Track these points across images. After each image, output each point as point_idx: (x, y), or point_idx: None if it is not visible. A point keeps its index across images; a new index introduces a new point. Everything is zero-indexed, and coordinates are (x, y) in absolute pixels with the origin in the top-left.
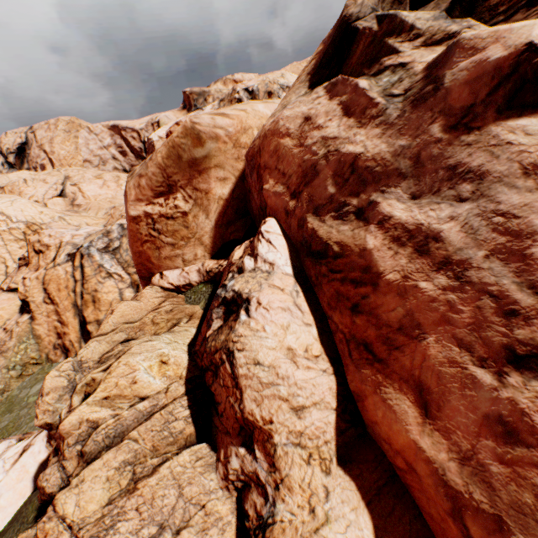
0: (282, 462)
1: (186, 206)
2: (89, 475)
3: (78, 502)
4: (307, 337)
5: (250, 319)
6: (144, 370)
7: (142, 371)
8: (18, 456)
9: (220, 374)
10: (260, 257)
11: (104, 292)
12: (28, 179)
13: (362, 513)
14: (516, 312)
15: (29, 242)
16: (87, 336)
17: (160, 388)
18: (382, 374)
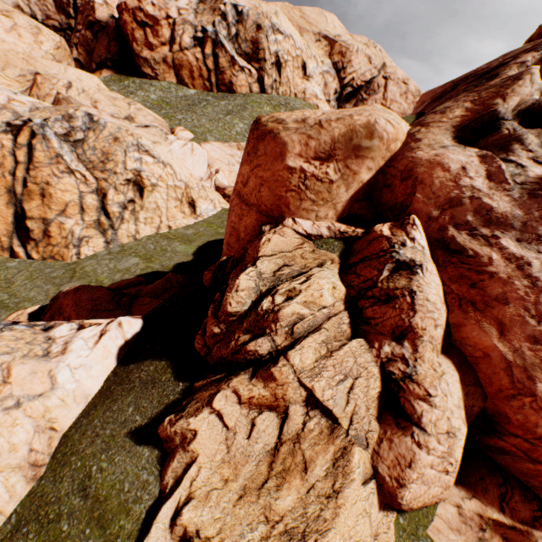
0: (423, 349)
1: (334, 176)
2: (306, 345)
3: (301, 358)
4: (441, 293)
5: (423, 277)
6: (326, 289)
7: (325, 290)
8: (97, 338)
9: (398, 302)
10: (416, 241)
11: (59, 188)
12: None
13: (455, 372)
14: None
15: None
16: (24, 233)
17: (330, 303)
18: (480, 316)
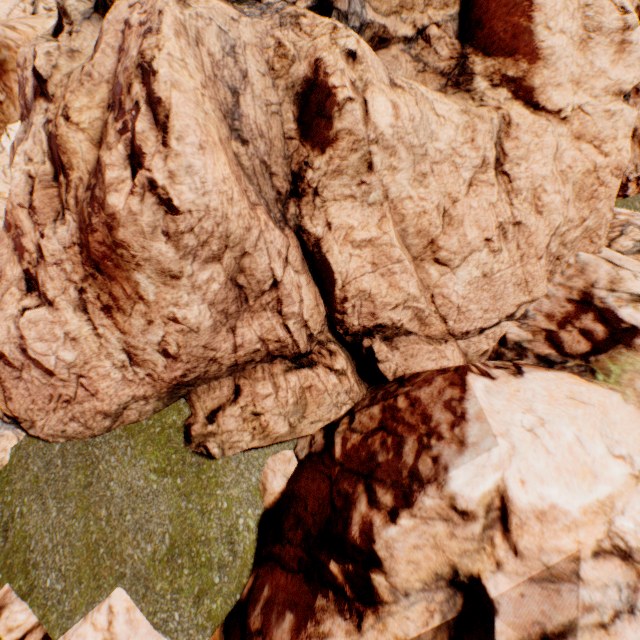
0: None
1: (2, 97)
2: None
3: None
4: (4, 189)
5: None
6: None
7: None
8: None
9: None
10: (1, 144)
11: None
12: None
13: None
14: None
15: None
16: None
17: None
18: None
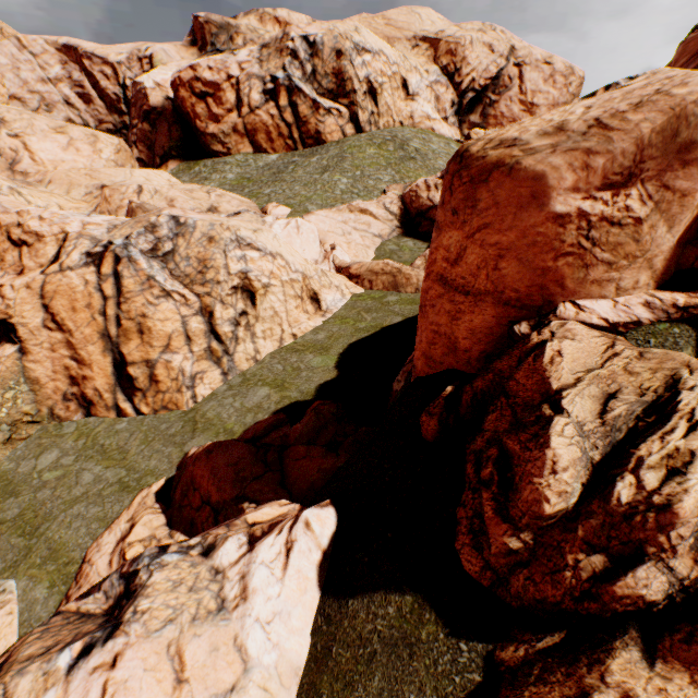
0: None
1: (641, 210)
2: None
3: None
4: None
5: None
6: None
7: None
8: (284, 559)
9: None
10: None
11: (158, 318)
12: None
13: None
14: None
15: None
16: (128, 384)
17: None
18: None
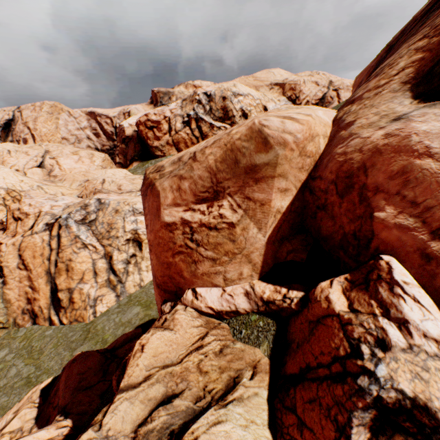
0: None
1: (233, 216)
2: None
3: None
4: None
5: None
6: None
7: None
8: None
9: None
10: (413, 327)
11: (78, 261)
12: (11, 150)
13: None
14: None
15: (9, 209)
16: (57, 303)
17: None
18: None
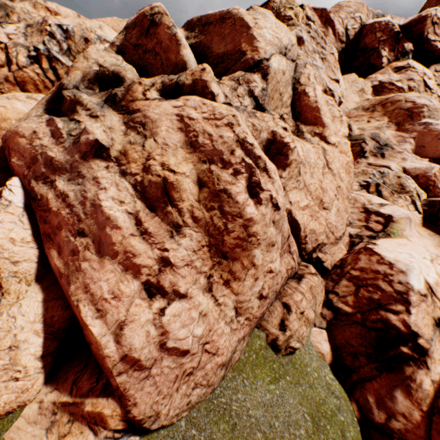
0: (6, 284)
1: None
2: None
3: None
4: (25, 234)
5: None
6: None
7: None
8: None
9: None
10: (4, 198)
11: None
12: None
13: (40, 293)
14: (81, 220)
15: None
16: None
17: None
18: (52, 245)
